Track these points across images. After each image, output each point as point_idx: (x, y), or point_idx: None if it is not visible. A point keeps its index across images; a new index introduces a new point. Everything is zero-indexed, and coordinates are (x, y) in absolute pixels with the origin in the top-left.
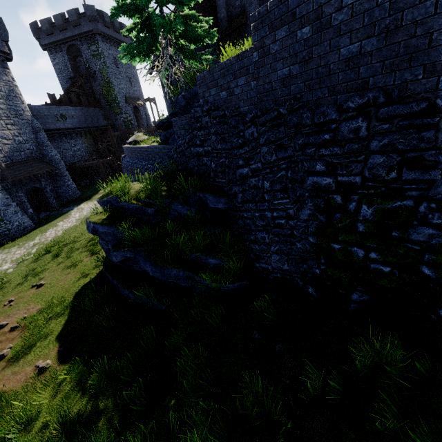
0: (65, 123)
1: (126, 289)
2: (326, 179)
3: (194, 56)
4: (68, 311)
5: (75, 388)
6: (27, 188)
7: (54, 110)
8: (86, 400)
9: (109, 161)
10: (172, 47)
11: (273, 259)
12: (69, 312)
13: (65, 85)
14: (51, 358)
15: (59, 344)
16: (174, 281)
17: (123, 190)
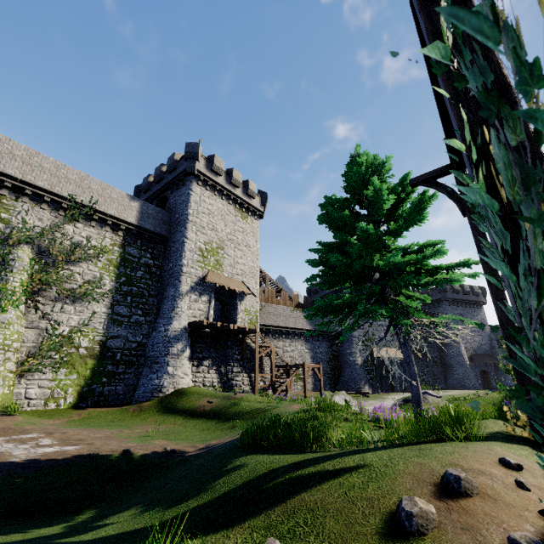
0: None
1: None
2: None
3: None
4: None
5: None
6: (480, 368)
7: None
8: None
9: None
10: None
11: None
12: None
13: None
14: None
15: None
16: None
17: None
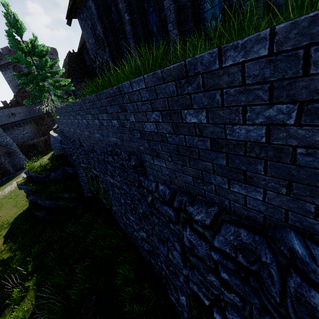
0: (15, 118)
1: (36, 212)
2: (83, 165)
3: (63, 99)
4: (10, 225)
5: (8, 251)
6: None
7: (6, 111)
8: (12, 253)
9: (46, 139)
10: (53, 95)
11: (85, 192)
12: (11, 226)
13: (14, 90)
14: (0, 243)
15: (4, 238)
16: (49, 205)
17: (32, 168)
